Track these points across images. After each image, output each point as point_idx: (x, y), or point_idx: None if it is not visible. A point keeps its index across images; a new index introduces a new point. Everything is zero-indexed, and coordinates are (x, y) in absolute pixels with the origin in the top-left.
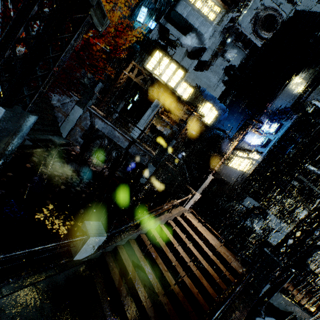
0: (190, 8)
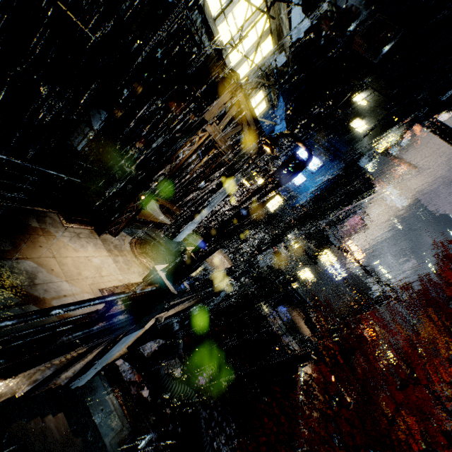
0: None
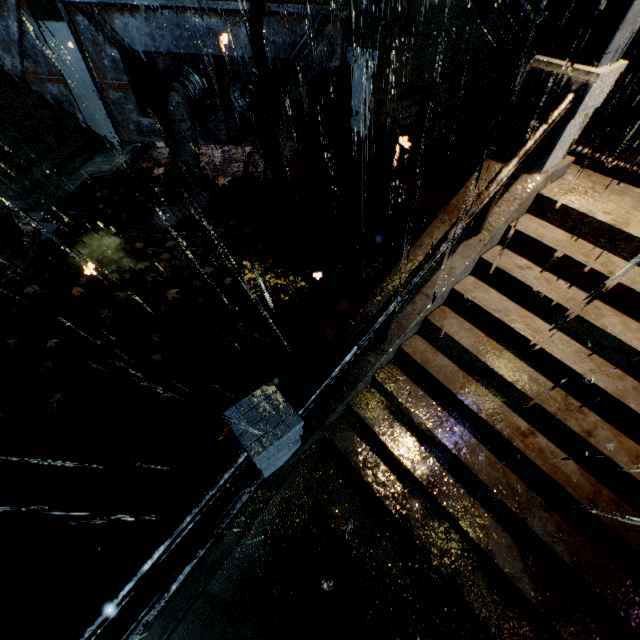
0: None
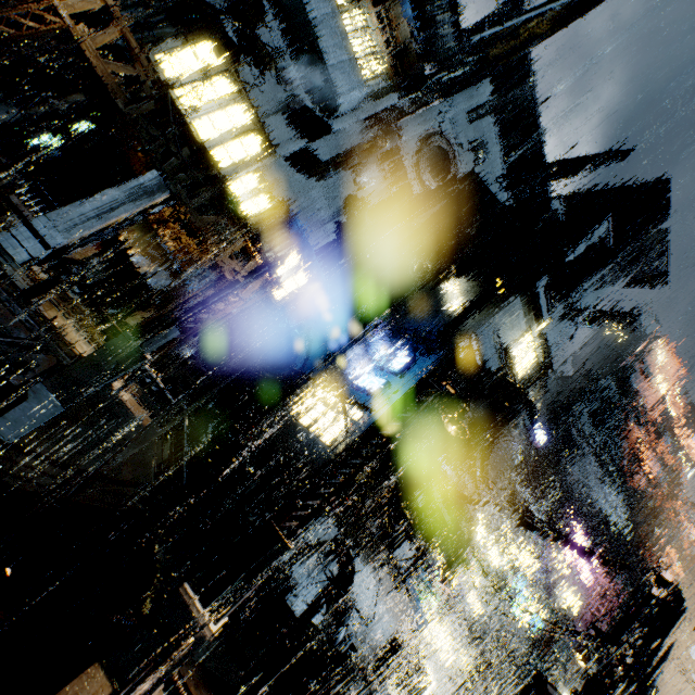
0: (330, 10)
